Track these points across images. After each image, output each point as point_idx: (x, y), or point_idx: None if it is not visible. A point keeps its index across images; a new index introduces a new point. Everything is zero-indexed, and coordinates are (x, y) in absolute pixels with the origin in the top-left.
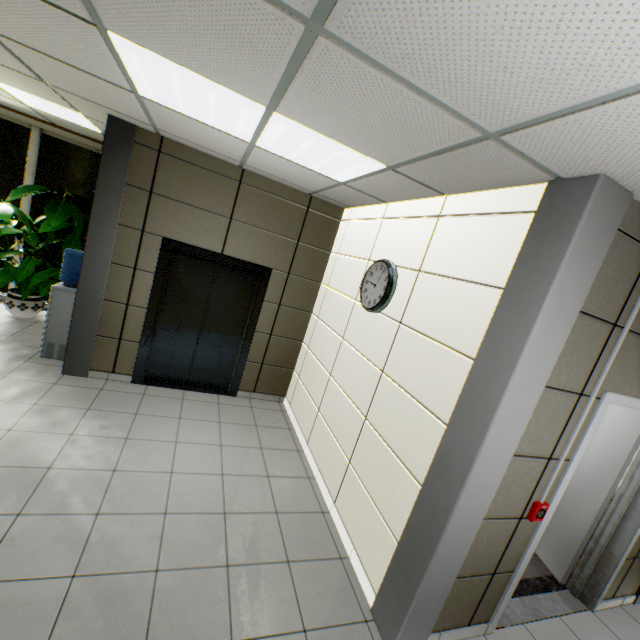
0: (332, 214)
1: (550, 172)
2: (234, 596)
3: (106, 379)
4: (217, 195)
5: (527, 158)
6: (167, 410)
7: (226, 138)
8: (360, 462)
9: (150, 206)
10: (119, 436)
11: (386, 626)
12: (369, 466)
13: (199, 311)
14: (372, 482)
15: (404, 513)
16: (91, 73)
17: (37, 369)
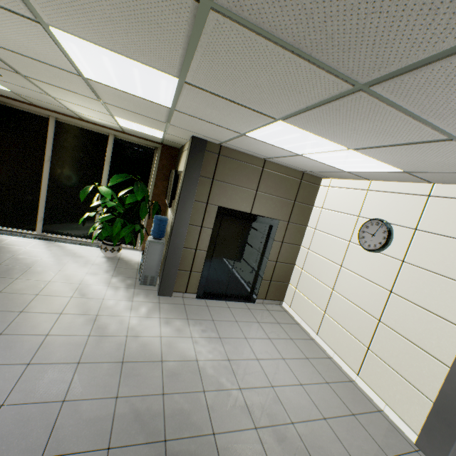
0: (315, 182)
1: None
2: (340, 437)
3: (181, 297)
4: (249, 177)
5: None
6: (226, 316)
7: (281, 151)
8: (380, 349)
9: (212, 188)
10: (215, 336)
11: (433, 453)
12: (390, 352)
13: (234, 249)
14: (396, 362)
15: (434, 383)
16: (222, 126)
17: (143, 293)
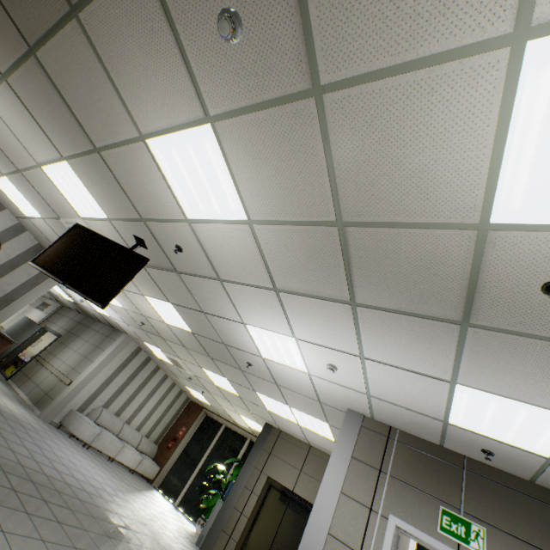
0: None
1: (345, 411)
2: None
3: None
4: (296, 457)
5: (335, 407)
6: None
7: (292, 423)
8: None
9: (268, 459)
10: None
11: None
12: None
13: (273, 531)
14: None
15: None
16: (257, 404)
17: (191, 544)
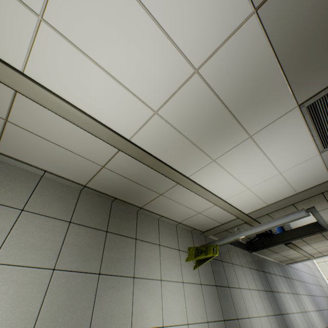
0: None
1: None
2: None
3: None
4: None
5: None
6: None
7: None
8: None
9: None
10: None
11: None
12: None
13: None
14: None
15: None
16: None
17: None
